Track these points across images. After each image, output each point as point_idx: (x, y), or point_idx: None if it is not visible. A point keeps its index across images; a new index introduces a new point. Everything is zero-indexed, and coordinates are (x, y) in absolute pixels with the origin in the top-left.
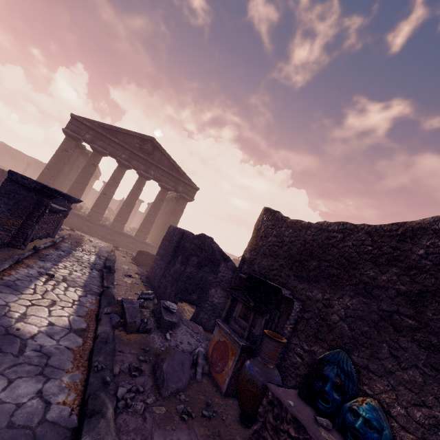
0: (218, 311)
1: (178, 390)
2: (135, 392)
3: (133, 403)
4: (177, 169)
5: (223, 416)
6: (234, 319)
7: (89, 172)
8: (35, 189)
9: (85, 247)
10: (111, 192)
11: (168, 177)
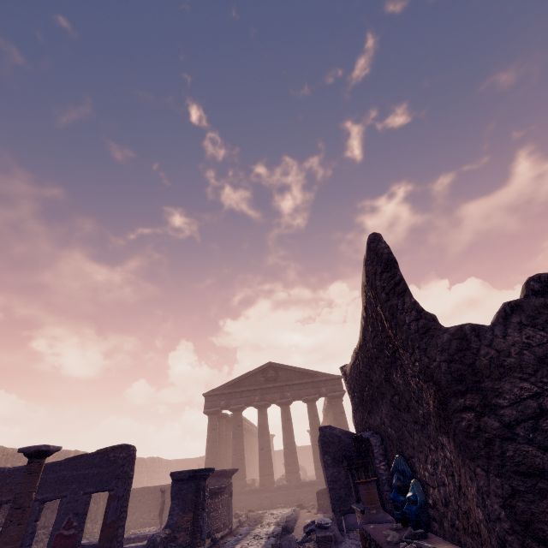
0: None
1: None
2: None
3: None
4: (307, 373)
5: None
6: None
7: (239, 436)
8: (191, 478)
9: (265, 522)
10: (265, 442)
11: (305, 387)
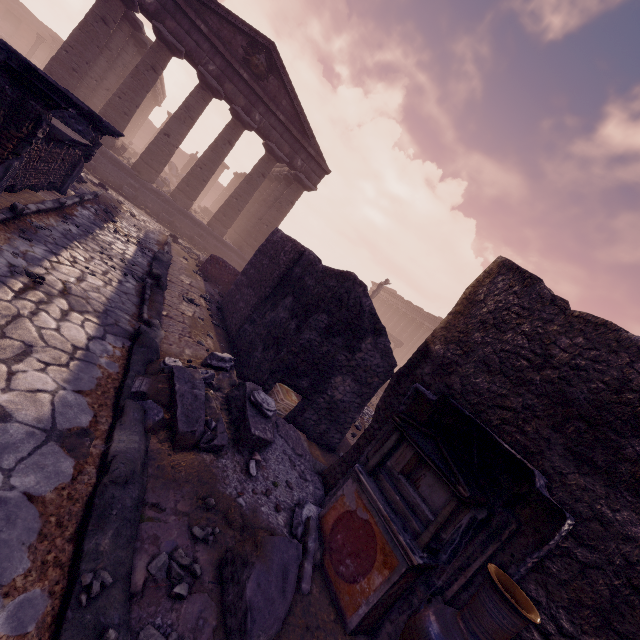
0: (337, 412)
1: None
2: None
3: None
4: (302, 123)
5: None
6: (388, 472)
7: (144, 83)
8: (9, 70)
9: (121, 224)
10: (178, 133)
11: (283, 135)
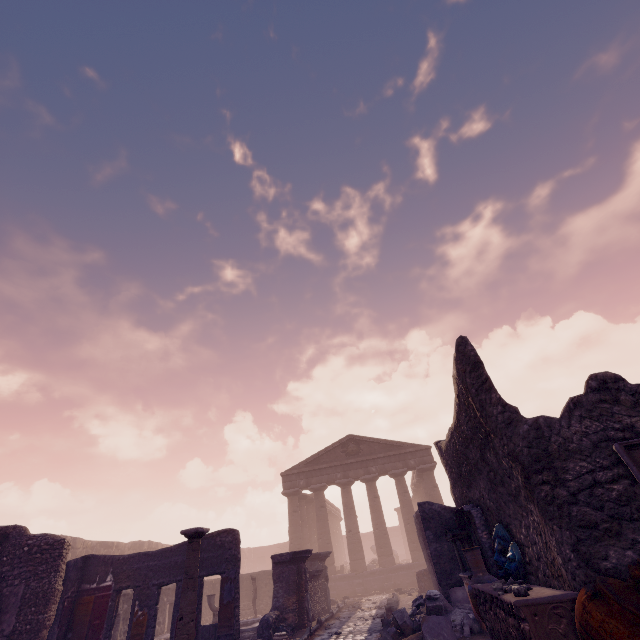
0: None
1: None
2: None
3: None
4: (392, 444)
5: None
6: None
7: (323, 518)
8: (291, 560)
9: (364, 607)
10: (353, 523)
11: (391, 460)
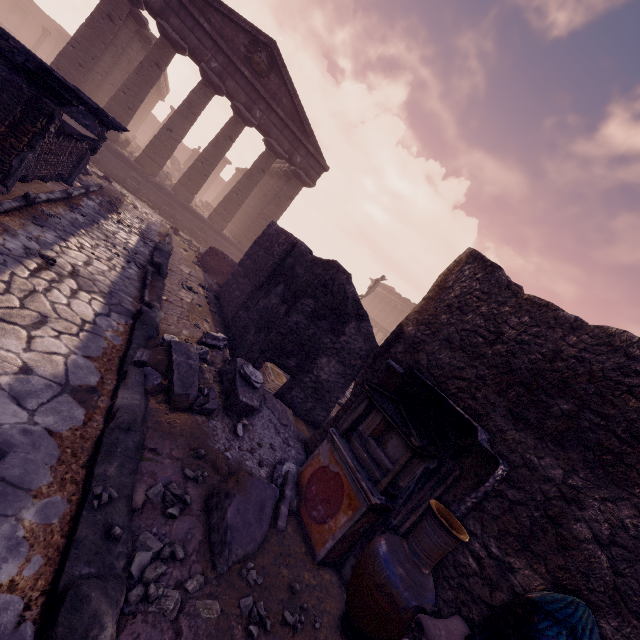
0: (322, 391)
1: (246, 556)
2: (167, 559)
3: (159, 591)
4: (302, 121)
5: (315, 621)
6: (359, 435)
7: (148, 79)
8: (26, 70)
9: (124, 216)
10: (180, 129)
11: (283, 132)
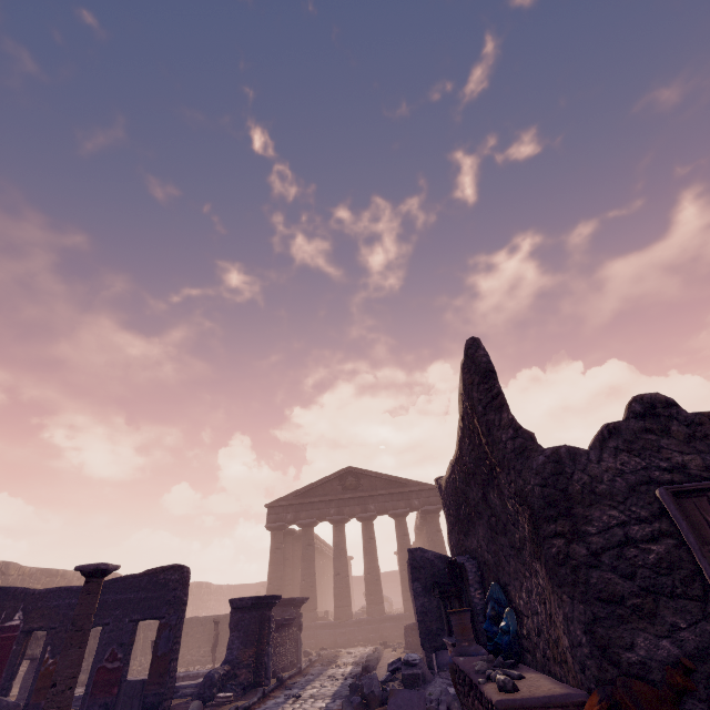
0: None
1: None
2: None
3: None
4: (396, 481)
5: None
6: None
7: (310, 557)
8: (253, 606)
9: (341, 661)
10: (342, 566)
11: (393, 499)
